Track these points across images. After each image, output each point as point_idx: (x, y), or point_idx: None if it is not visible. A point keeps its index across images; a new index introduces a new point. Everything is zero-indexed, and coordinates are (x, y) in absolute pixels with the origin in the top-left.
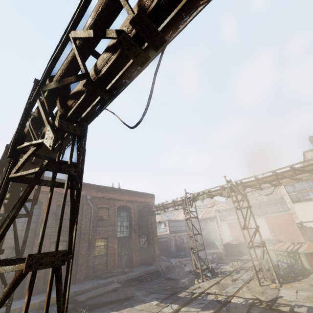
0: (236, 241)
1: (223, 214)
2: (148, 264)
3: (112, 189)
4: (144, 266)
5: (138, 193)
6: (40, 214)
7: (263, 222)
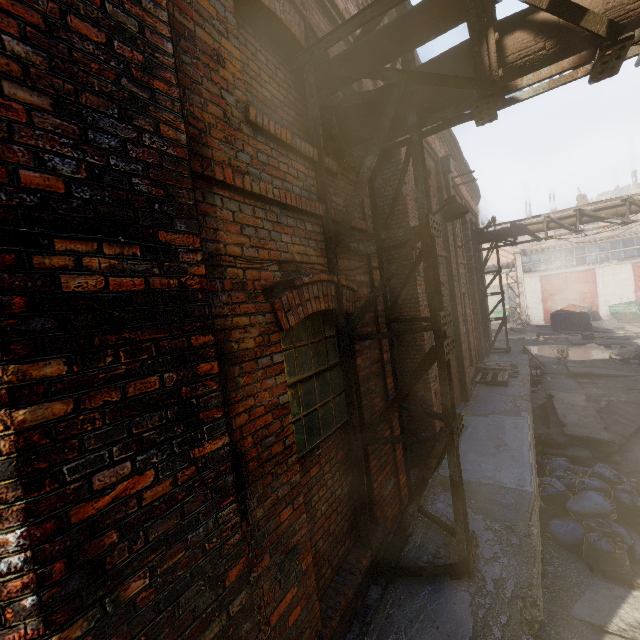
0: (580, 307)
1: (533, 259)
2: (506, 352)
3: (458, 155)
4: (500, 356)
5: (471, 186)
6: (400, 198)
7: (627, 273)
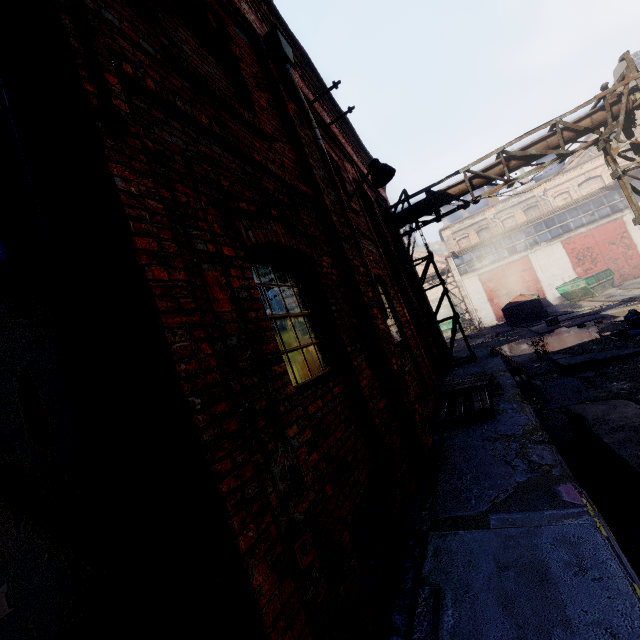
0: (528, 295)
1: (466, 259)
2: (470, 360)
3: (321, 89)
4: (466, 367)
5: (366, 159)
6: None
7: (559, 252)
